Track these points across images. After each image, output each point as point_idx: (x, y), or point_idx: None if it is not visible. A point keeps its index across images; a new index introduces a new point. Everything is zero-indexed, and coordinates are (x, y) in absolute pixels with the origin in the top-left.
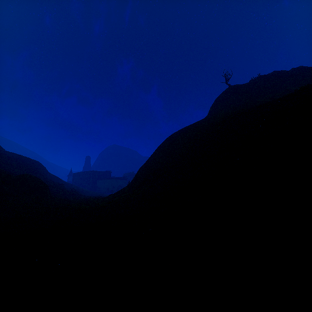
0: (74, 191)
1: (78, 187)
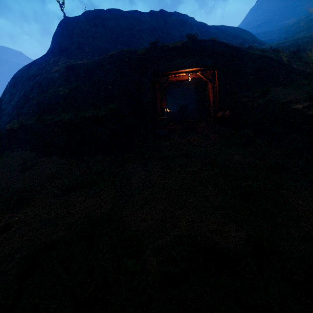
0: None
1: None
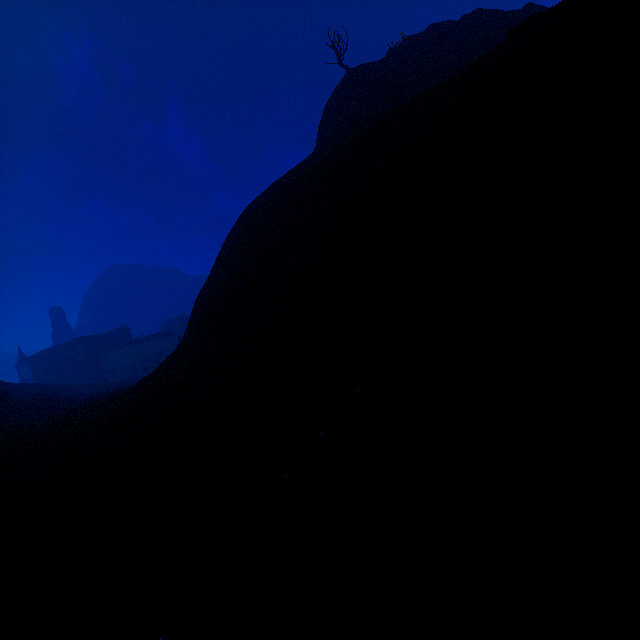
0: (45, 398)
1: (55, 385)
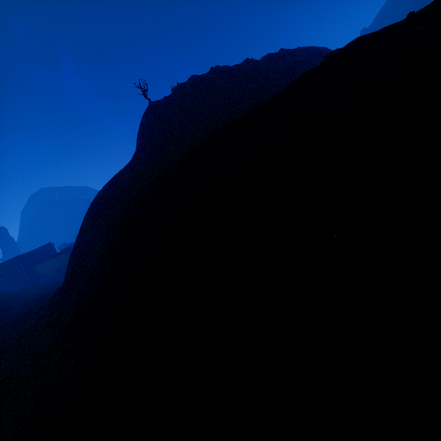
0: None
1: (4, 293)
